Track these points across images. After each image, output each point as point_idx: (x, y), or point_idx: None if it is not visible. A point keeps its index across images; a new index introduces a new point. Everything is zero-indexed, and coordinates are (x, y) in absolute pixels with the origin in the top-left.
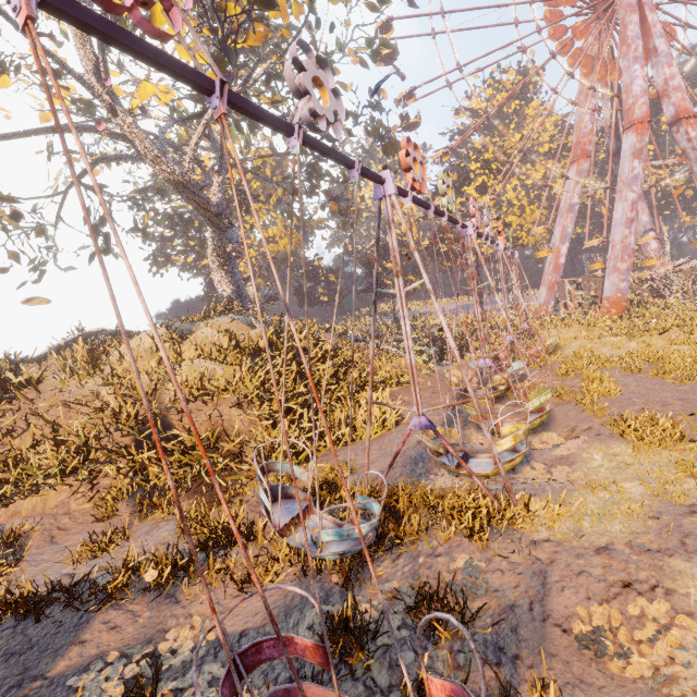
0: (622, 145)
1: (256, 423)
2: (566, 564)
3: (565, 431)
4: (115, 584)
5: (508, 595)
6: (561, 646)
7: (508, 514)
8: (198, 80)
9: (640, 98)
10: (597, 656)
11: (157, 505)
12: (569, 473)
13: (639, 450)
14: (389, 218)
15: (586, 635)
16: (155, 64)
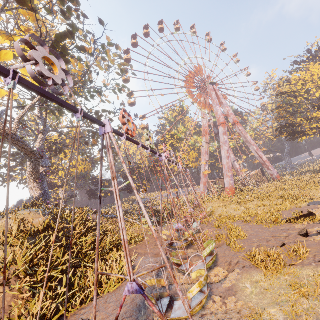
0: (219, 130)
1: (19, 295)
2: None
3: (226, 265)
4: None
5: None
6: None
7: None
8: None
9: (221, 116)
10: None
11: None
12: (235, 302)
13: (268, 276)
14: (108, 145)
15: None
16: None
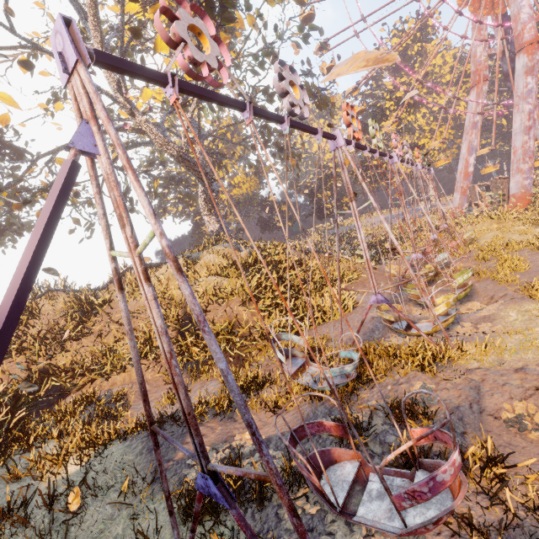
0: (515, 66)
1: (255, 314)
2: (494, 381)
3: (486, 300)
4: (197, 412)
5: (453, 401)
6: (494, 426)
7: (447, 354)
8: (239, 105)
9: (528, 24)
10: (520, 430)
11: (201, 372)
12: (491, 327)
13: None
14: (341, 162)
15: (511, 419)
16: (220, 103)
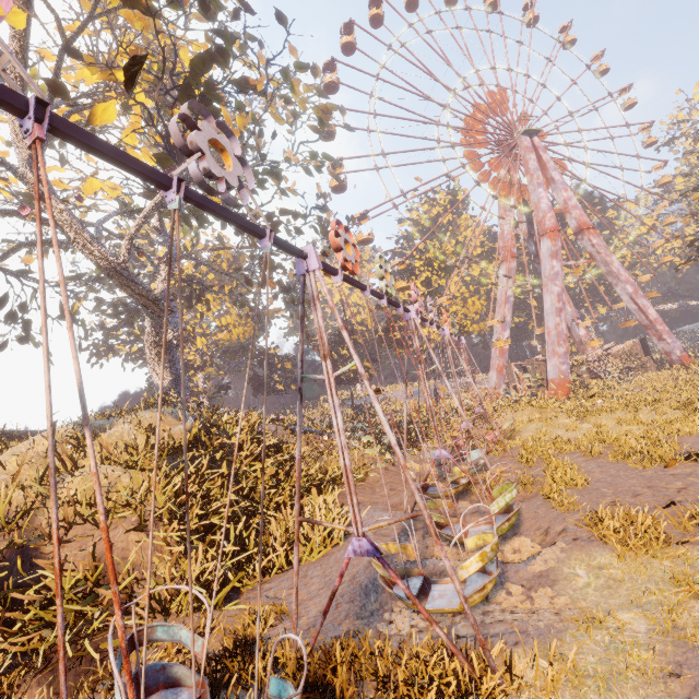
0: (540, 248)
1: (163, 549)
2: None
3: (538, 535)
4: None
5: None
6: None
7: (485, 687)
8: None
9: (548, 213)
10: None
11: None
12: (552, 597)
13: (626, 559)
14: (313, 294)
15: None
16: None
